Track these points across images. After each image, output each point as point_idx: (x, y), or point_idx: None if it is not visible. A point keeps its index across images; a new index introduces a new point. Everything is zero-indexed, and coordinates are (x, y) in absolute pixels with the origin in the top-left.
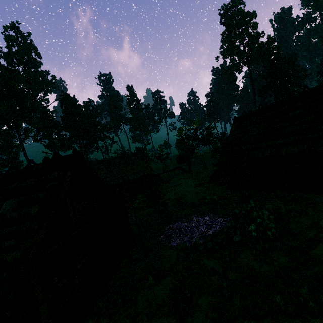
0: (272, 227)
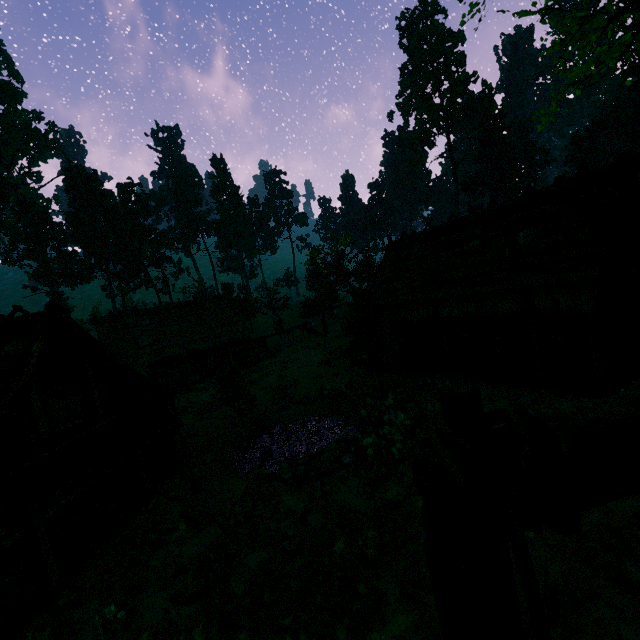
0: (399, 441)
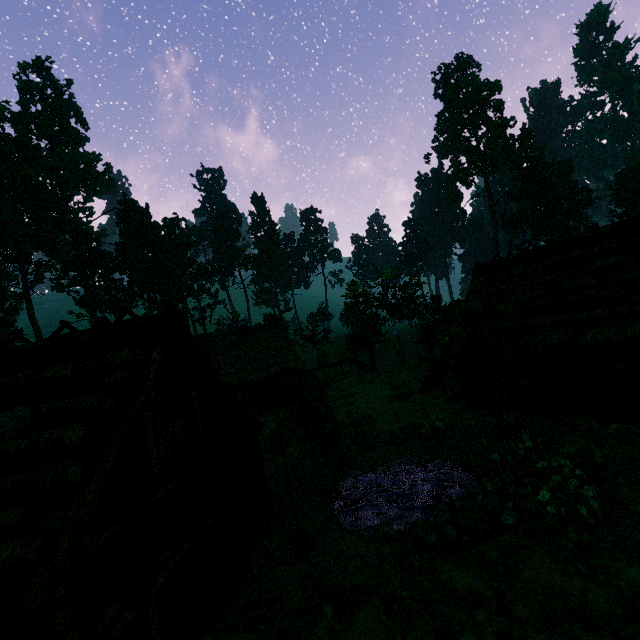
0: (590, 497)
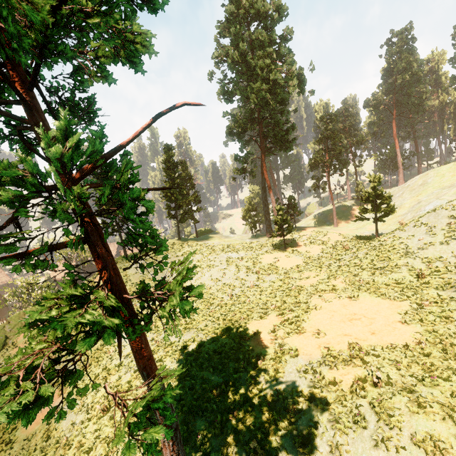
0: None
